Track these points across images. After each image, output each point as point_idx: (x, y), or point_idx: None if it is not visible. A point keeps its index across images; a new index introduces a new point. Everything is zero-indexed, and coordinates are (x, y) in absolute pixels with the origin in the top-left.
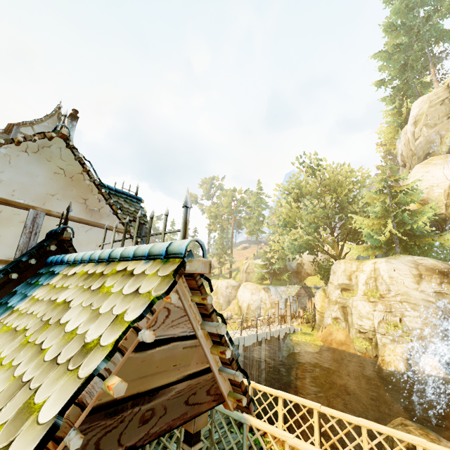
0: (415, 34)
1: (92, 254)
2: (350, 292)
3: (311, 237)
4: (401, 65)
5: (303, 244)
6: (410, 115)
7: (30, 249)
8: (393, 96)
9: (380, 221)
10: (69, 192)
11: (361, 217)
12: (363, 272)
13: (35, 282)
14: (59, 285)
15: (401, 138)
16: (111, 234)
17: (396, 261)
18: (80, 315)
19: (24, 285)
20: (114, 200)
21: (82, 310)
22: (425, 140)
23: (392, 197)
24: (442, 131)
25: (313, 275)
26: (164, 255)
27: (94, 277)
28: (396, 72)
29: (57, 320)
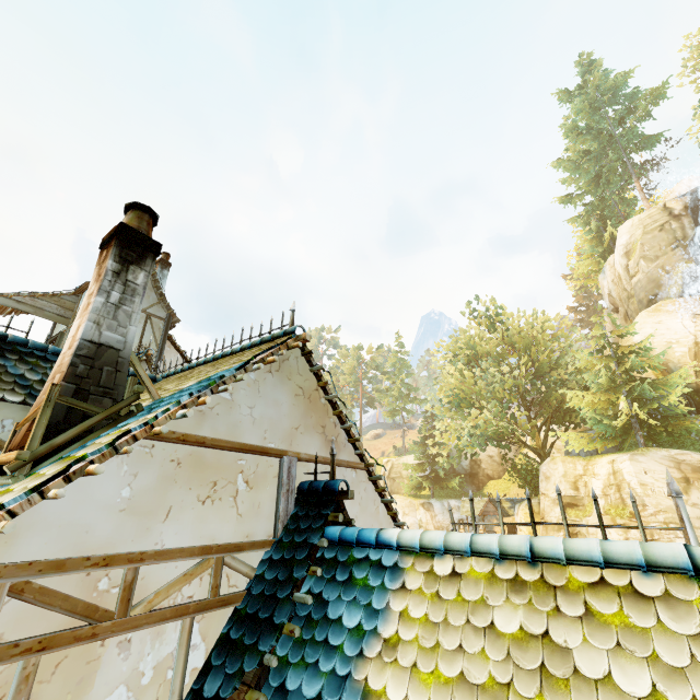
0: (607, 139)
1: (475, 543)
2: (580, 510)
3: (501, 421)
4: (590, 175)
5: (490, 433)
6: (618, 243)
7: (298, 520)
8: (586, 216)
9: (608, 396)
10: (309, 419)
11: (579, 392)
12: (595, 476)
13: (351, 579)
14: (451, 596)
15: (607, 273)
16: (349, 473)
17: (645, 458)
18: (624, 666)
19: (320, 582)
20: (353, 423)
21: (614, 656)
22: (646, 278)
23: (617, 361)
24: (668, 266)
25: (498, 479)
26: (692, 570)
27: (537, 589)
28: (588, 185)
29: (573, 672)
